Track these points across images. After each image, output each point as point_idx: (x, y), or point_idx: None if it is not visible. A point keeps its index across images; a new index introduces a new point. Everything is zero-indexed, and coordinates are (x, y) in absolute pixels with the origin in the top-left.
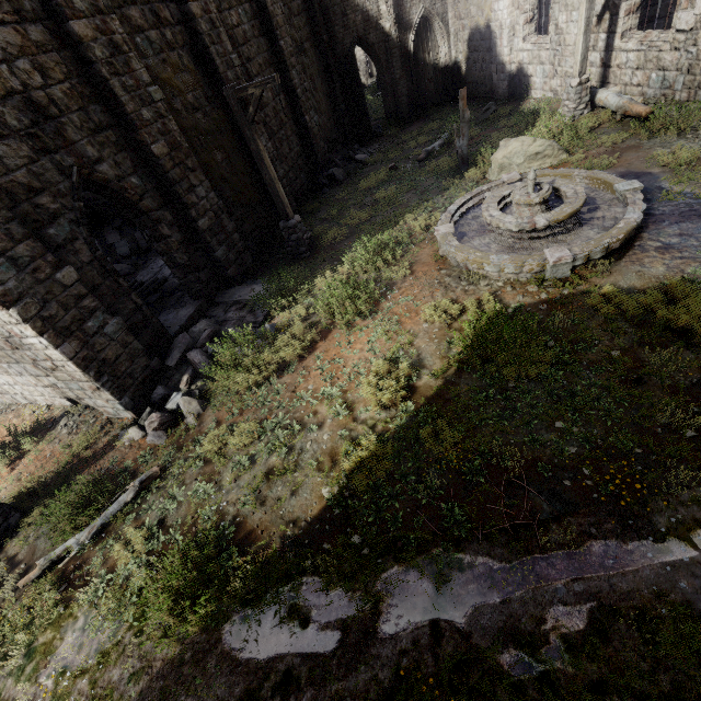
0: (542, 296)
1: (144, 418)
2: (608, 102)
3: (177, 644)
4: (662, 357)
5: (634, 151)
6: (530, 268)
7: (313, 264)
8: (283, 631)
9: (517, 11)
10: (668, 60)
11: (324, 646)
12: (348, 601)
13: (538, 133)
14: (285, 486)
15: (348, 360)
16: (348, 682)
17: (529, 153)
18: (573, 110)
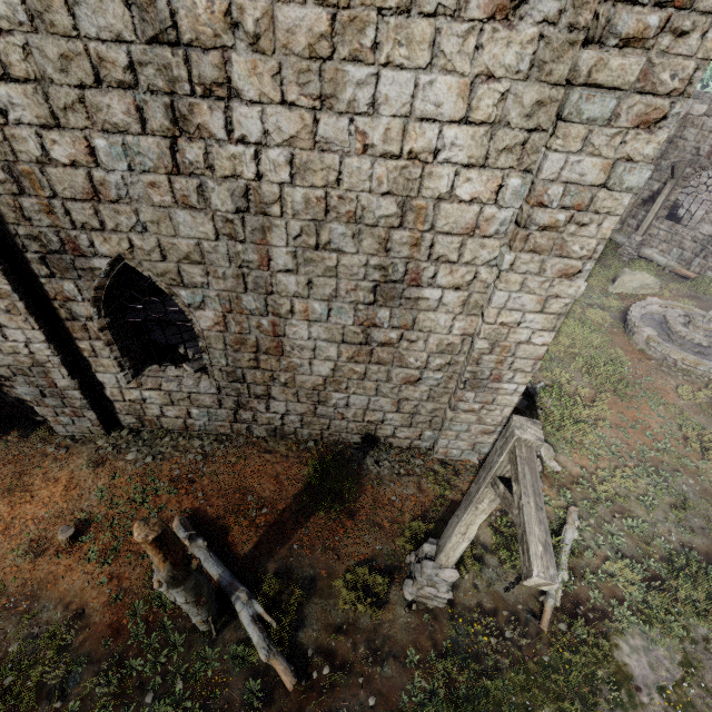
0: None
1: None
2: (655, 258)
3: None
4: None
5: (699, 301)
6: None
7: None
8: None
9: None
10: (687, 246)
11: None
12: None
13: (632, 267)
14: (697, 518)
15: (649, 423)
16: None
17: (644, 283)
18: (631, 254)
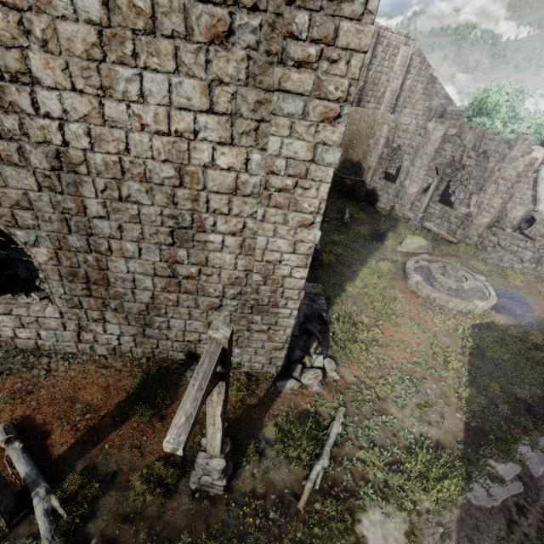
0: (477, 321)
1: (299, 373)
2: (432, 228)
3: (455, 510)
4: (540, 354)
5: (459, 258)
6: (471, 308)
7: (329, 275)
8: (501, 486)
9: (379, 166)
10: (453, 221)
11: (523, 487)
12: (516, 465)
13: (414, 234)
14: (435, 414)
15: (410, 343)
16: (543, 499)
17: (421, 245)
18: (417, 226)
